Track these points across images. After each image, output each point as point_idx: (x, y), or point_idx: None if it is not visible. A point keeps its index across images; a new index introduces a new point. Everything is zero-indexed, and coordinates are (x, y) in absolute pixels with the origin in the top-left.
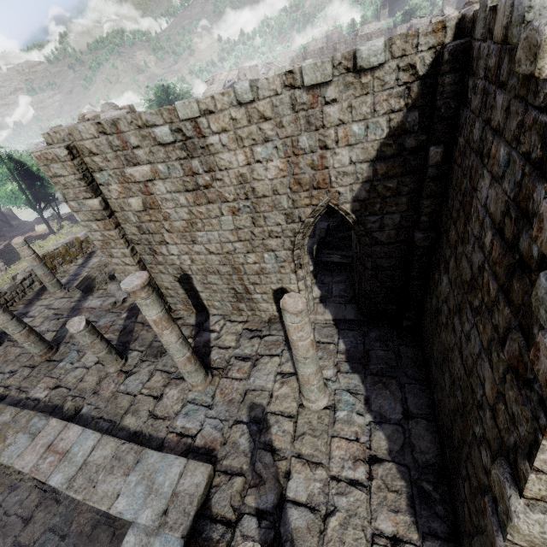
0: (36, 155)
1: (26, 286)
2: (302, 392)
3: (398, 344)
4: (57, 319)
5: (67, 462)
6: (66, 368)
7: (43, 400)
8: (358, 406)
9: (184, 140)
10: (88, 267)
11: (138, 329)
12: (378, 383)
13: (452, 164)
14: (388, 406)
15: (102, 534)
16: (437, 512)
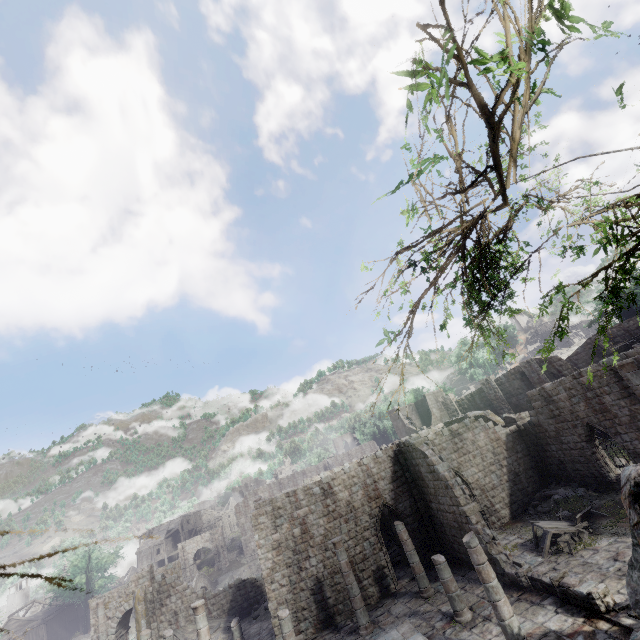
0: (253, 513)
1: None
2: (421, 585)
3: None
4: None
5: None
6: None
7: None
8: None
9: (324, 491)
10: None
11: None
12: None
13: (413, 475)
14: (456, 578)
15: None
16: None
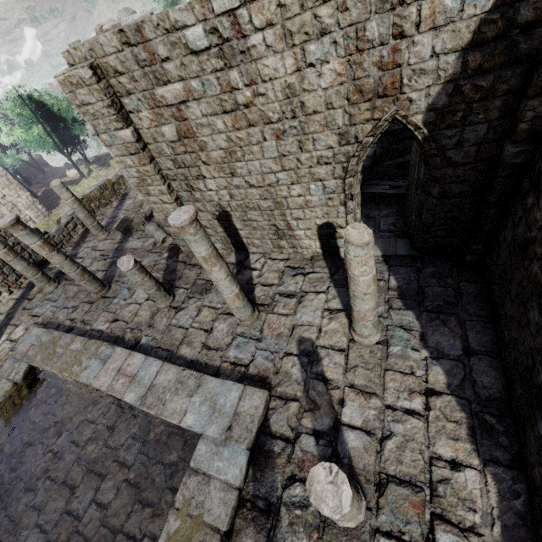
0: (59, 79)
1: (70, 230)
2: (355, 328)
3: (458, 280)
4: (104, 259)
5: (137, 384)
6: (120, 304)
7: (105, 331)
8: (413, 342)
9: (220, 44)
10: (123, 209)
11: (180, 268)
12: (434, 320)
13: None
14: (446, 342)
15: (176, 441)
16: (500, 442)
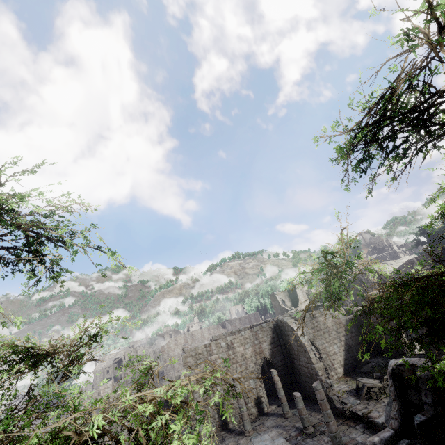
0: (184, 355)
1: None
2: (284, 410)
3: None
4: None
5: None
6: None
7: None
8: None
9: (228, 346)
10: None
11: None
12: None
13: (284, 341)
14: (306, 408)
15: None
16: None
